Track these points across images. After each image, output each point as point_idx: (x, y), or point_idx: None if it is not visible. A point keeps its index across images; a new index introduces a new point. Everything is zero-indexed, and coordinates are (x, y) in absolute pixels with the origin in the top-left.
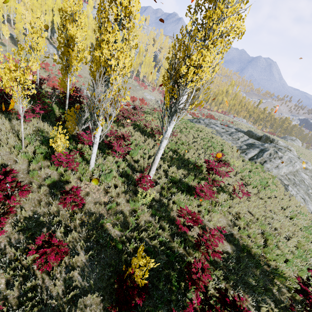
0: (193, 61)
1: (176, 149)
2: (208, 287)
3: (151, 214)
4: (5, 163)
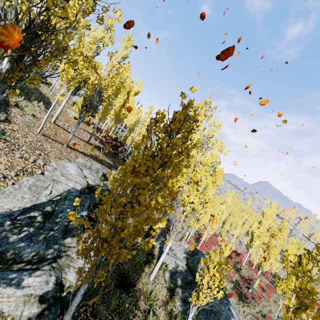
0: None
1: None
2: None
3: None
4: (263, 286)
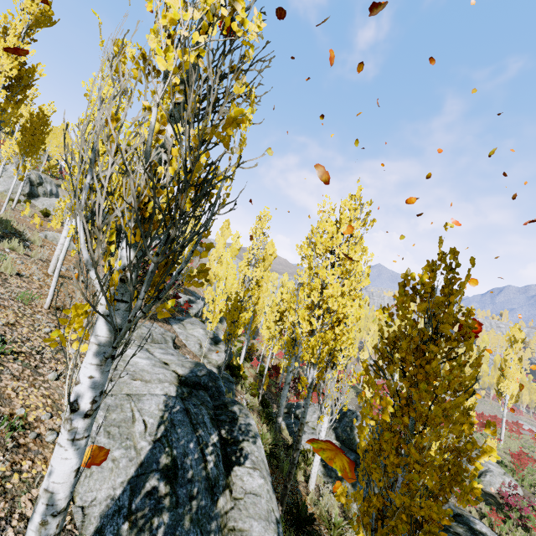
0: (501, 385)
1: (535, 448)
2: (533, 476)
3: (503, 454)
4: None
